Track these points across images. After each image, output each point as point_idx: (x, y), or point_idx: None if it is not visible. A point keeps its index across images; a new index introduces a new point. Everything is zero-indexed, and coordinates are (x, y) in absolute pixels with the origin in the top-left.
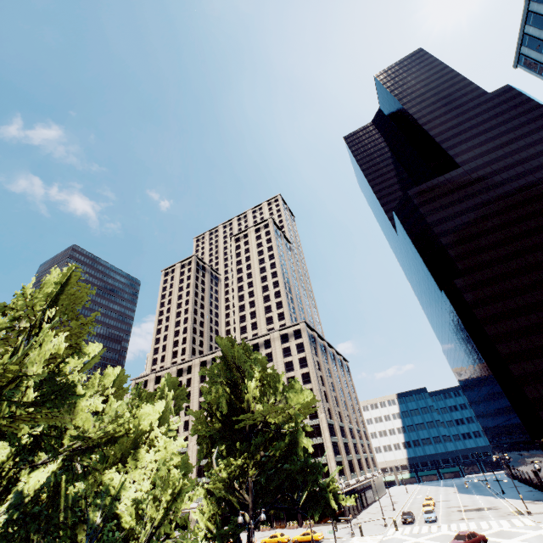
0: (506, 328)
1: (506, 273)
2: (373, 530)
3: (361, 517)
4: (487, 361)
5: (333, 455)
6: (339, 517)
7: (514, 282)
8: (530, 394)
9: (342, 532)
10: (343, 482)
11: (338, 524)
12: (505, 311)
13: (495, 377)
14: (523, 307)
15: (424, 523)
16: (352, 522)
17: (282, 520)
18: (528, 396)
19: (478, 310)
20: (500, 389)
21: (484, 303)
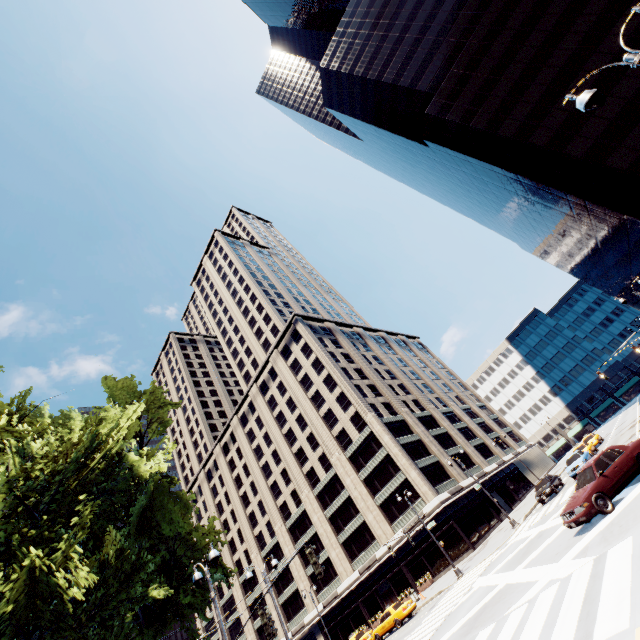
0: (529, 106)
1: (486, 38)
2: (496, 545)
3: (500, 525)
4: (534, 177)
5: (407, 462)
6: (459, 546)
7: (503, 39)
8: (622, 163)
9: (453, 575)
10: (409, 495)
11: (463, 560)
12: (513, 87)
13: (558, 190)
14: (535, 57)
15: (574, 481)
16: (483, 543)
17: (393, 596)
18: (620, 170)
19: (477, 117)
20: (577, 201)
21: (479, 103)
